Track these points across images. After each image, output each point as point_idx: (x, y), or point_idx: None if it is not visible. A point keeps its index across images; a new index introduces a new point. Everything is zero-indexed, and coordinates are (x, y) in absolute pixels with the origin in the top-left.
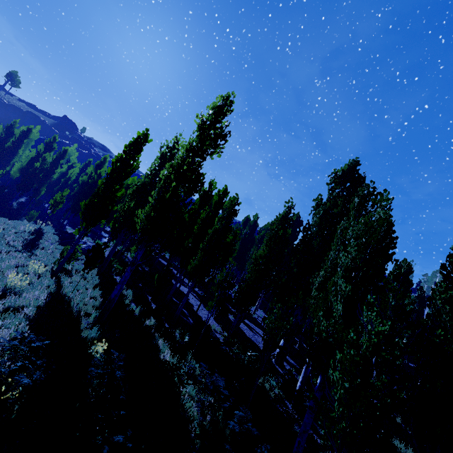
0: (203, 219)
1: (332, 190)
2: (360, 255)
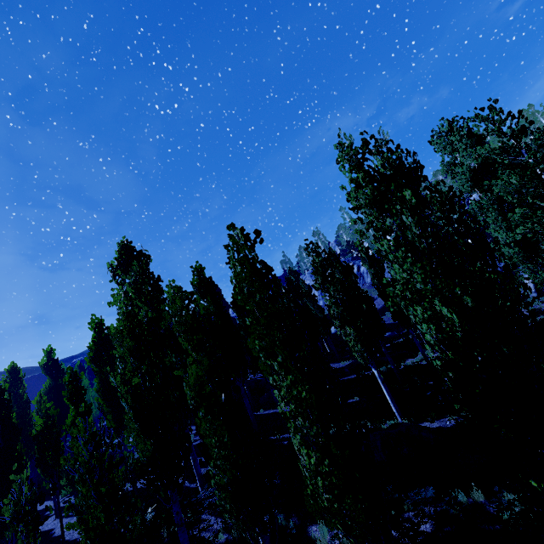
0: None
1: (120, 284)
2: (123, 364)
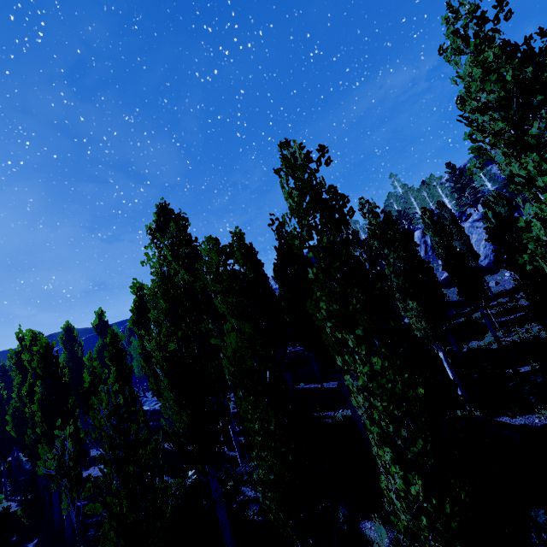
0: (27, 393)
1: (159, 248)
2: (158, 328)
